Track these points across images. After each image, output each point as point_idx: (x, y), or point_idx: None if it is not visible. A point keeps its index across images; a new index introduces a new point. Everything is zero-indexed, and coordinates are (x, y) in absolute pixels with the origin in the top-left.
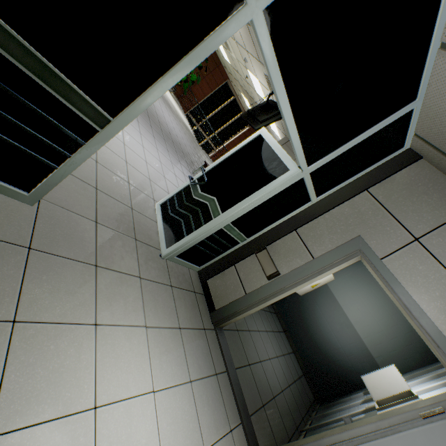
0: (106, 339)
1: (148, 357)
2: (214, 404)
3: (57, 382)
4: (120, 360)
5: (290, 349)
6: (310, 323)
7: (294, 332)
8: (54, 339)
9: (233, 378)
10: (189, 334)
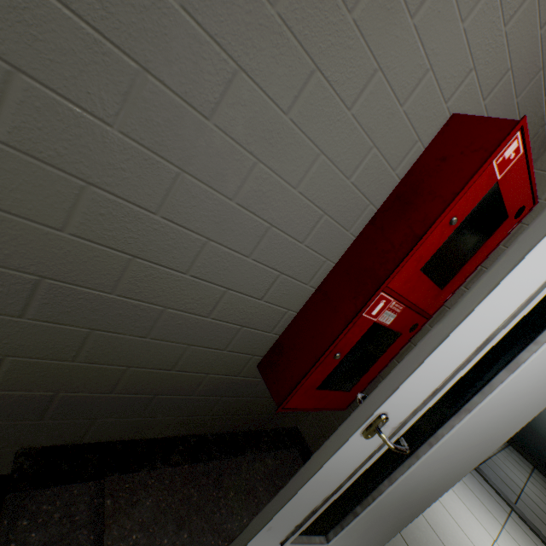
0: (445, 504)
1: (469, 511)
2: (530, 545)
3: (459, 543)
4: (463, 519)
5: (529, 464)
6: (537, 426)
7: (522, 442)
8: (433, 512)
9: (521, 515)
10: (468, 481)
